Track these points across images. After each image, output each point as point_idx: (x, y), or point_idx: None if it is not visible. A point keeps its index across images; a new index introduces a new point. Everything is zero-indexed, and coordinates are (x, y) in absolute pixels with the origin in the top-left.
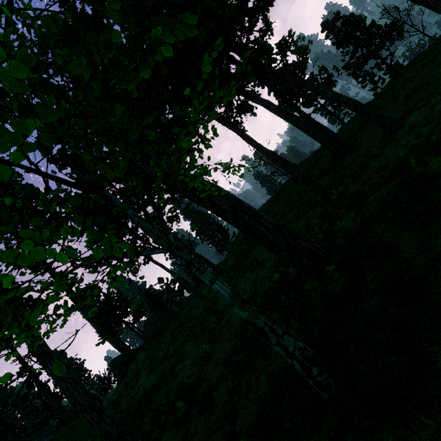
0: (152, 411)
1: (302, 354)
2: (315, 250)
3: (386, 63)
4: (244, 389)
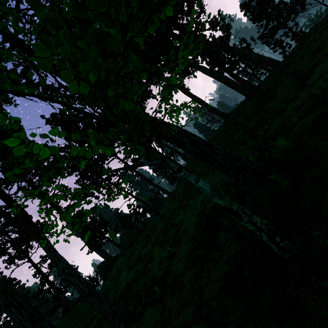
0: (134, 296)
1: (268, 228)
2: (255, 168)
3: (292, 31)
4: (206, 273)
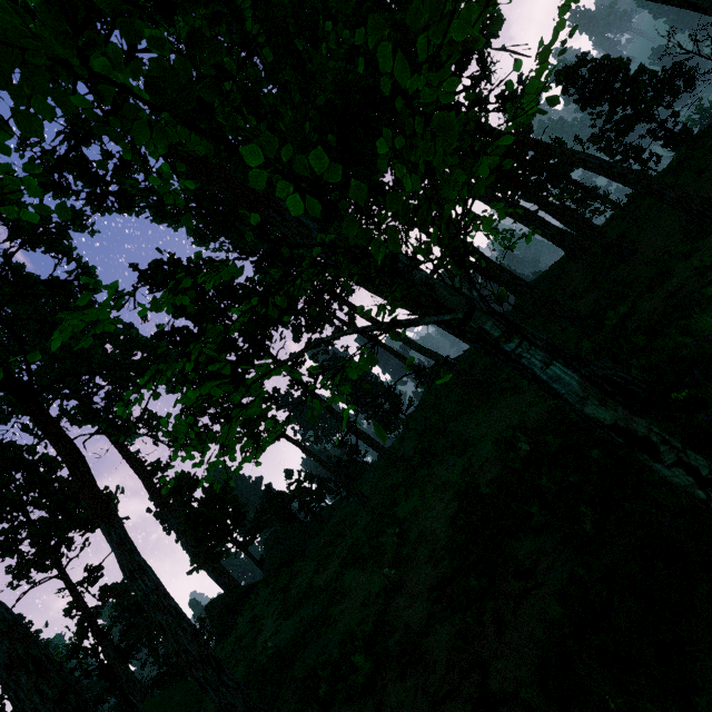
0: (296, 679)
1: None
2: (623, 382)
3: (665, 129)
4: (492, 628)
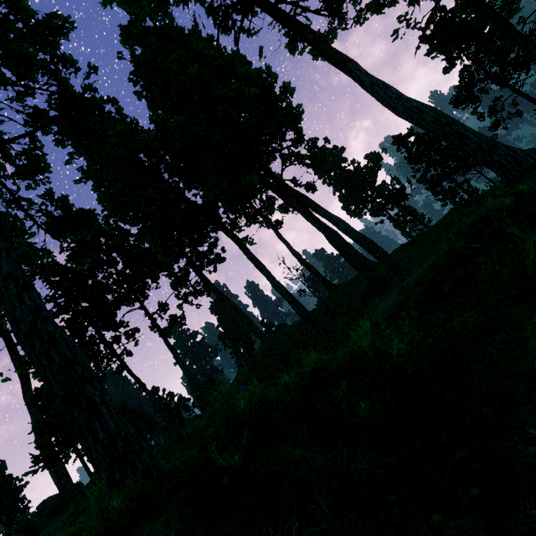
0: None
1: None
2: None
3: (462, 188)
4: None
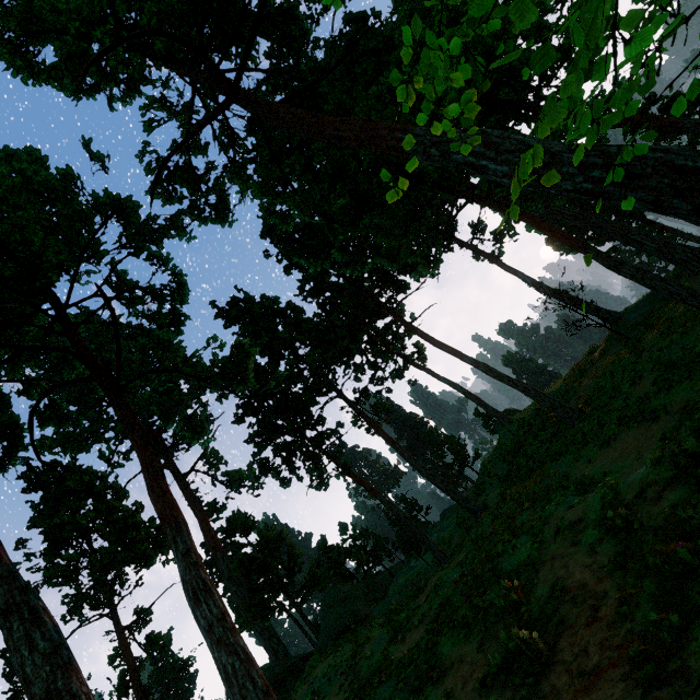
0: None
1: None
2: None
3: None
4: None
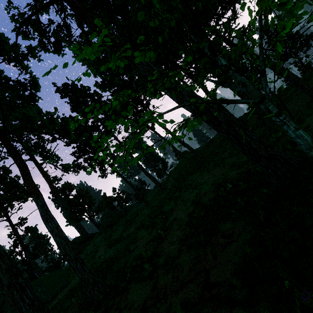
0: (114, 272)
1: None
2: (288, 159)
3: (301, 62)
4: (211, 257)
